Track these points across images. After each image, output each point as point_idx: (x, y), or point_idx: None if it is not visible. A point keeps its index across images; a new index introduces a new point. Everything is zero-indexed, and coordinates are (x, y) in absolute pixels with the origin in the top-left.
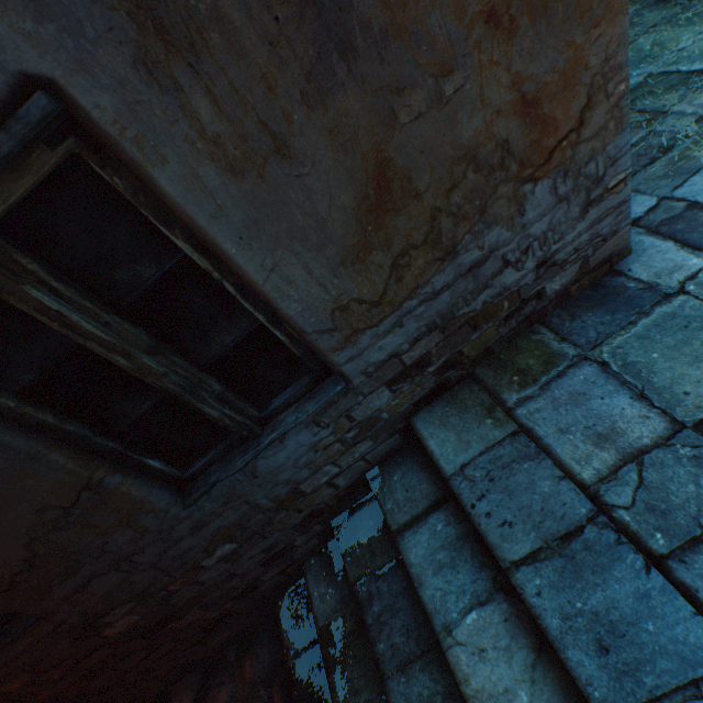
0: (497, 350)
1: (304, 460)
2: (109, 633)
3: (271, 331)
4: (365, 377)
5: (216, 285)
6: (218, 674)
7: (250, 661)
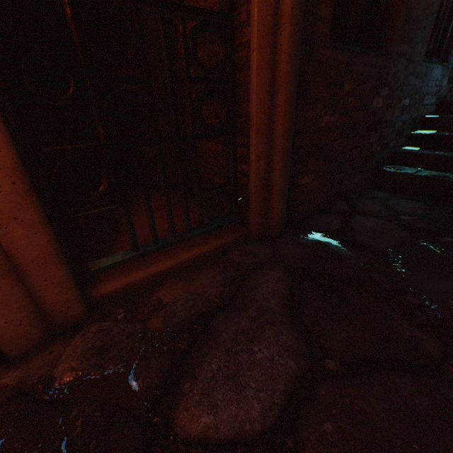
0: (450, 100)
1: (432, 84)
2: (373, 103)
3: (448, 32)
4: (450, 68)
5: (452, 6)
6: (354, 200)
7: (371, 195)
